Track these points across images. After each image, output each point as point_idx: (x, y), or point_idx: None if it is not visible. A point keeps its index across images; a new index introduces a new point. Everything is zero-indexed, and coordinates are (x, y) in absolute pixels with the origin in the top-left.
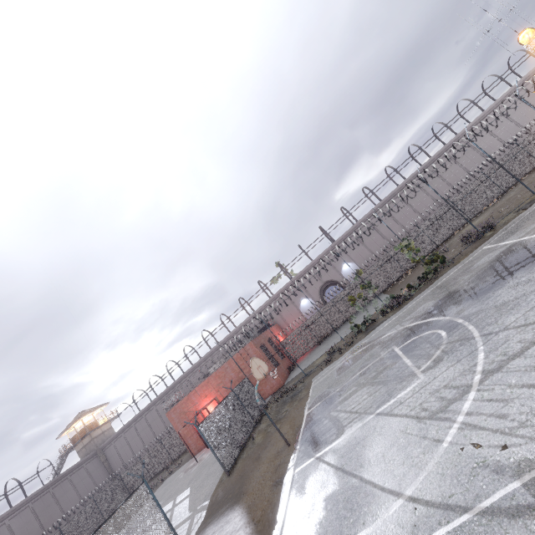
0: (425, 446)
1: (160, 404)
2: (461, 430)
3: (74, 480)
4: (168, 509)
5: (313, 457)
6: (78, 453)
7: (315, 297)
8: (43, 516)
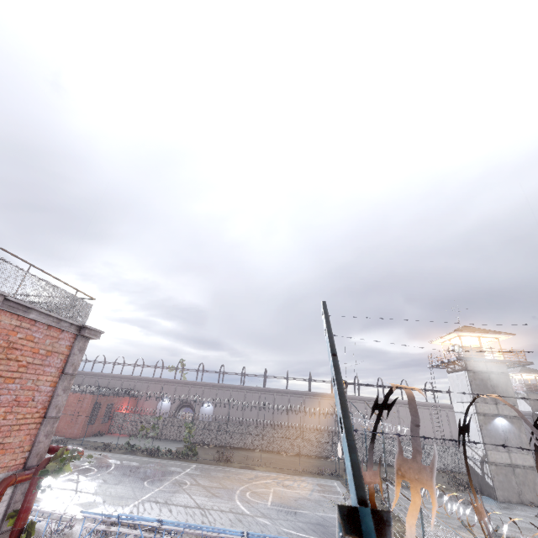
0: None
1: None
2: None
3: None
4: None
5: None
6: None
7: (174, 404)
8: None
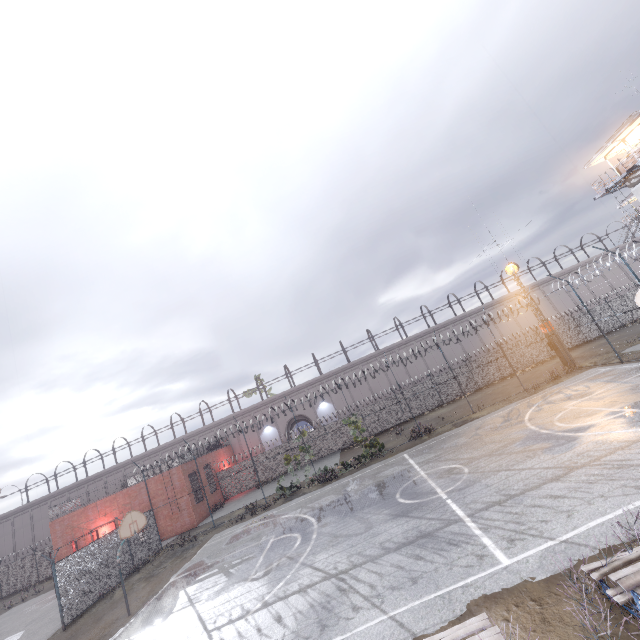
0: None
1: (57, 500)
2: None
3: None
4: None
5: (128, 638)
6: None
7: (281, 428)
8: None
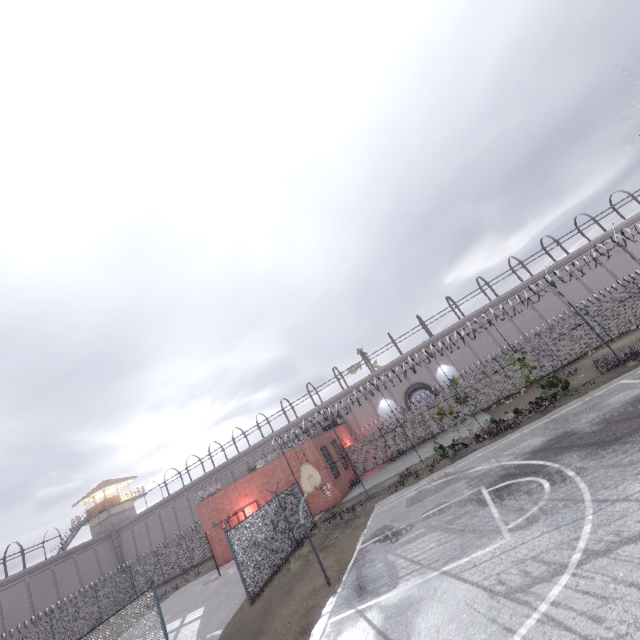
0: (491, 633)
1: (192, 491)
2: (541, 623)
3: (80, 561)
4: (174, 627)
5: (354, 609)
6: (92, 529)
7: (398, 399)
8: (36, 596)
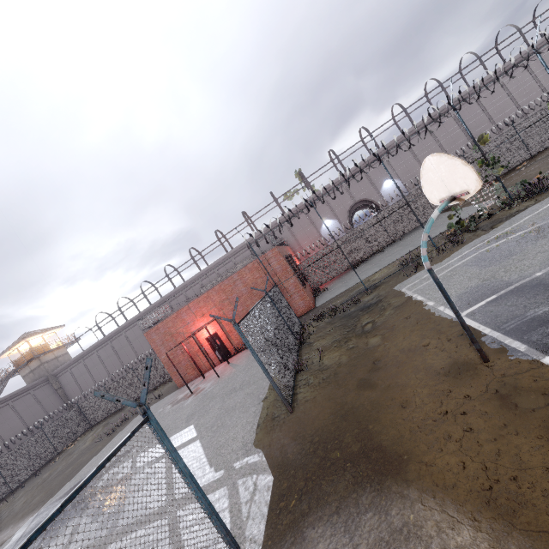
0: None
1: (130, 330)
2: None
3: (18, 406)
4: (158, 455)
5: None
6: (24, 378)
7: (342, 218)
8: None
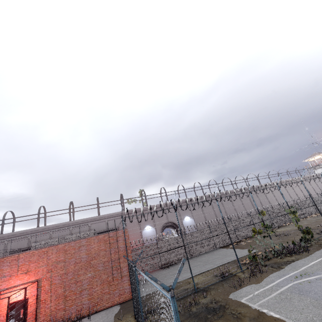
0: None
1: None
2: None
3: None
4: None
5: None
6: None
7: (158, 229)
8: None
